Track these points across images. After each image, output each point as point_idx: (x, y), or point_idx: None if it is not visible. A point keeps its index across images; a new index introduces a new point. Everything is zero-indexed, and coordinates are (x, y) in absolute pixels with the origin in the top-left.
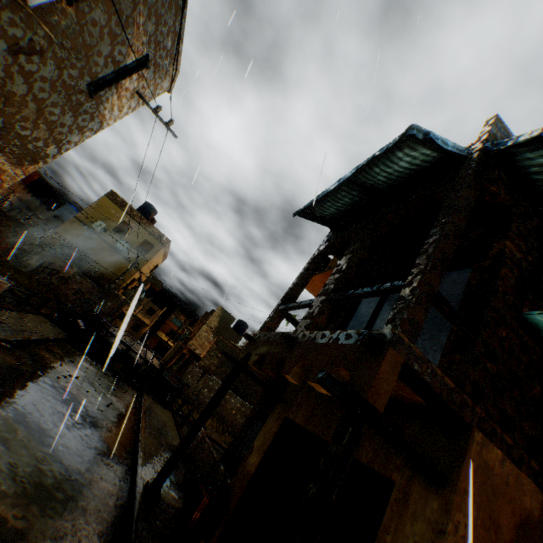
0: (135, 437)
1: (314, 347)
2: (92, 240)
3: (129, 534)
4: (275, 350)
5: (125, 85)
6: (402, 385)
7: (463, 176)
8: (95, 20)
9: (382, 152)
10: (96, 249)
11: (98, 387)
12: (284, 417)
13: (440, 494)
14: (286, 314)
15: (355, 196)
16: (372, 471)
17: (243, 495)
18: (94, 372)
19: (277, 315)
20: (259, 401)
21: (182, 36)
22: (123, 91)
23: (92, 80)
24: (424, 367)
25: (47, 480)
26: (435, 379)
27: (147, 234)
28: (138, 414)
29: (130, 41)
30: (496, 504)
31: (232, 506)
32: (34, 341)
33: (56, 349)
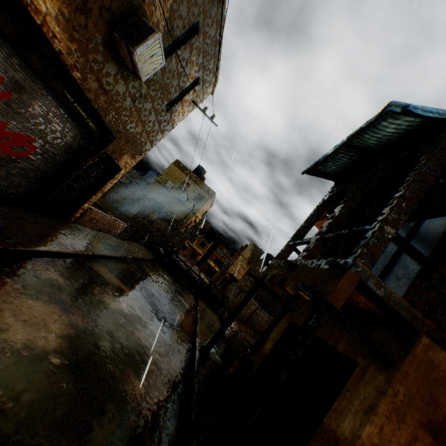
0: (194, 323)
1: (305, 270)
2: (165, 195)
3: (193, 366)
4: (281, 272)
5: (185, 99)
6: (367, 299)
7: (438, 139)
8: (170, 69)
9: (366, 125)
10: (168, 201)
11: (173, 290)
12: (291, 321)
13: (387, 372)
14: (294, 248)
15: (351, 156)
16: (345, 357)
17: (260, 366)
18: (170, 281)
19: (288, 249)
20: (278, 313)
21: (220, 57)
22: (184, 102)
23: (168, 102)
24: (377, 286)
25: (153, 330)
26: (387, 295)
27: (199, 189)
28: (196, 311)
29: (188, 73)
30: (438, 390)
31: (253, 371)
32: (139, 259)
33: (149, 265)
